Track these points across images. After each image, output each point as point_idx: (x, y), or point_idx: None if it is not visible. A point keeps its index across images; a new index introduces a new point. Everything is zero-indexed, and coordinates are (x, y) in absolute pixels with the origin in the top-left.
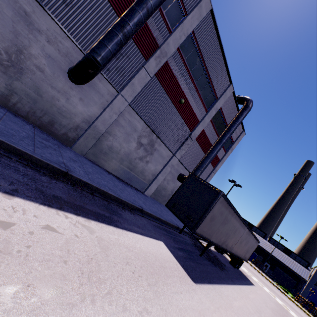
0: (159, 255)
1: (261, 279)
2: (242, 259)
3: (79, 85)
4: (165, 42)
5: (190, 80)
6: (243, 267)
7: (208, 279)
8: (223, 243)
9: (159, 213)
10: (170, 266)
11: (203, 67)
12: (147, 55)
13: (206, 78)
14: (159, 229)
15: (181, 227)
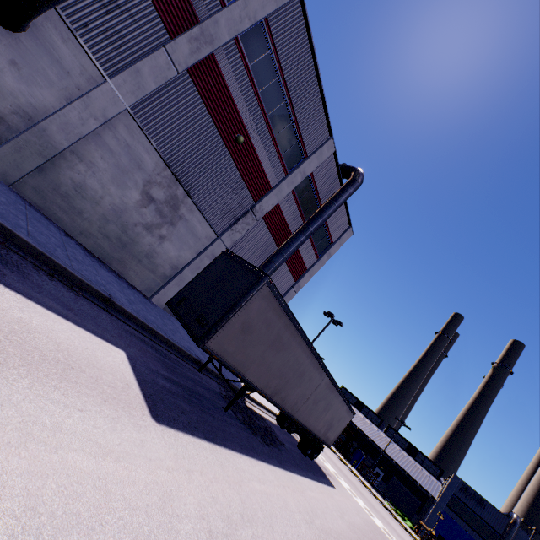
0: (82, 353)
1: (360, 489)
2: (321, 440)
3: (13, 34)
4: (211, 18)
5: (258, 106)
6: (330, 464)
7: (212, 435)
8: (276, 394)
9: (162, 327)
10: (101, 376)
11: (283, 91)
12: (175, 29)
13: (288, 114)
14: (140, 341)
15: (208, 364)
